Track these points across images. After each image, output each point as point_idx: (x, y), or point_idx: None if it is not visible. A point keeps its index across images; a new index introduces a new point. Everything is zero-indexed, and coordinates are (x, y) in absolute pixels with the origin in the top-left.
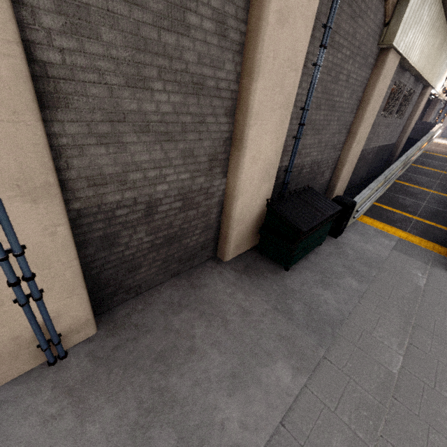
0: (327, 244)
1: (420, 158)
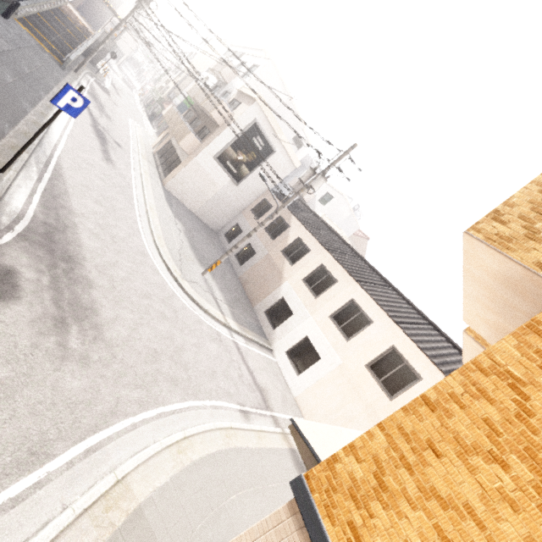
0: (2, 19)
1: (56, 11)
